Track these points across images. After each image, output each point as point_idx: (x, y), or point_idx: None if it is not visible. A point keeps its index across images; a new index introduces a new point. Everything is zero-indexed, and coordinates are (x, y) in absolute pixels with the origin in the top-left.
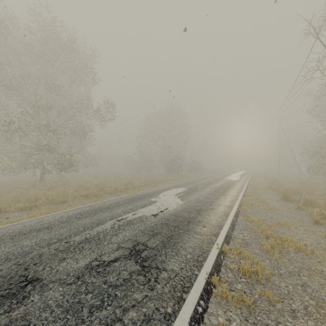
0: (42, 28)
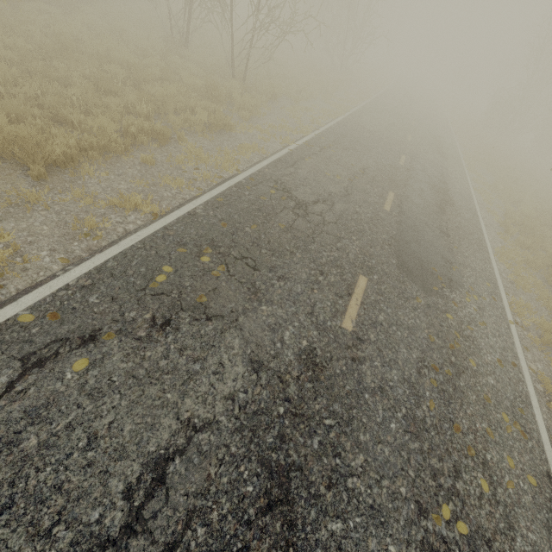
0: None
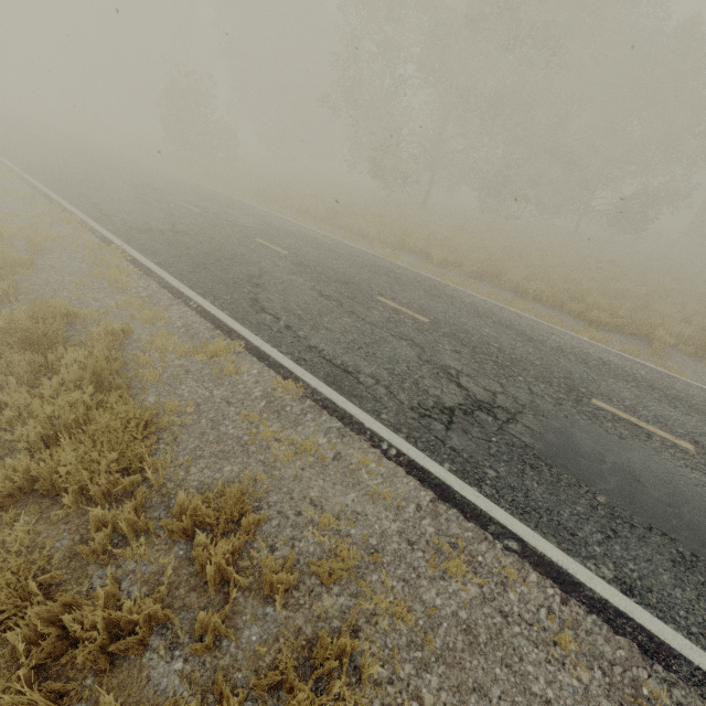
0: None
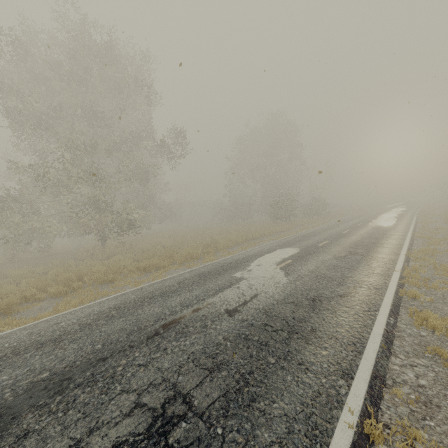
0: (74, 36)
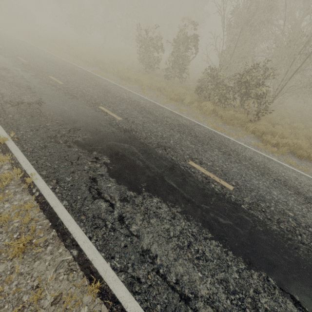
0: None
